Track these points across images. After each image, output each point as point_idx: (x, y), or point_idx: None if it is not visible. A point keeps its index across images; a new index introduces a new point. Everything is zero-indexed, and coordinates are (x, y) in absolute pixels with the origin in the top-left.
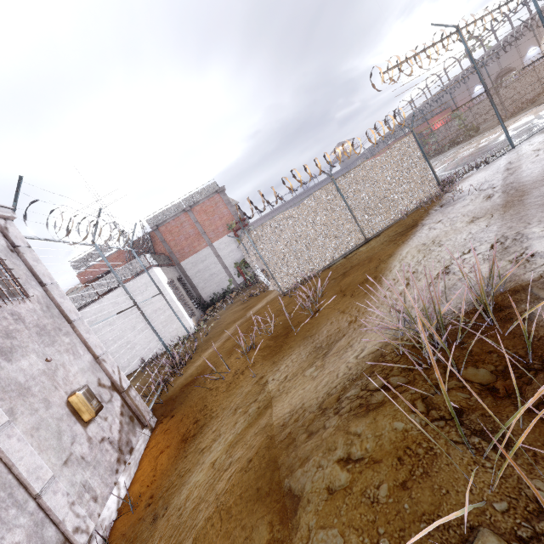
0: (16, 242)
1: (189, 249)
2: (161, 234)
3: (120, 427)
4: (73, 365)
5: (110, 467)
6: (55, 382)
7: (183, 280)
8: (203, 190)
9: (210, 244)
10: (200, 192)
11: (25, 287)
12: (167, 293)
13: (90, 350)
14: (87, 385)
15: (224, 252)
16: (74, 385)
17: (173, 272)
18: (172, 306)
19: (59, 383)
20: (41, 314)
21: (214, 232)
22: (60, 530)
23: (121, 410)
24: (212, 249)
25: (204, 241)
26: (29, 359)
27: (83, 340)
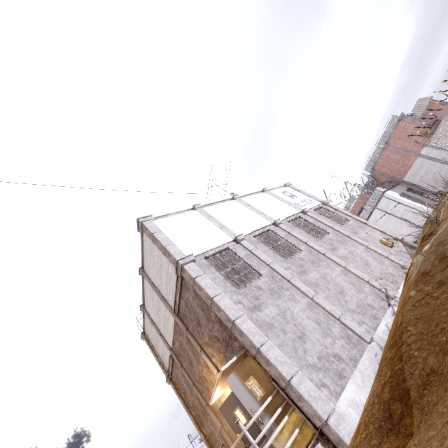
0: (335, 208)
1: (404, 168)
2: (378, 171)
3: (406, 250)
4: (375, 234)
5: (408, 258)
6: (373, 238)
7: (412, 189)
8: (388, 128)
9: (418, 155)
10: (386, 130)
11: (346, 218)
12: (403, 201)
13: (378, 230)
14: (384, 237)
15: (435, 153)
16: (379, 239)
17: (401, 188)
18: (412, 207)
19: (374, 238)
20: (355, 223)
21: (415, 146)
22: (398, 265)
23: (403, 245)
24: (421, 157)
25: (411, 157)
26: (362, 234)
27: (373, 228)
